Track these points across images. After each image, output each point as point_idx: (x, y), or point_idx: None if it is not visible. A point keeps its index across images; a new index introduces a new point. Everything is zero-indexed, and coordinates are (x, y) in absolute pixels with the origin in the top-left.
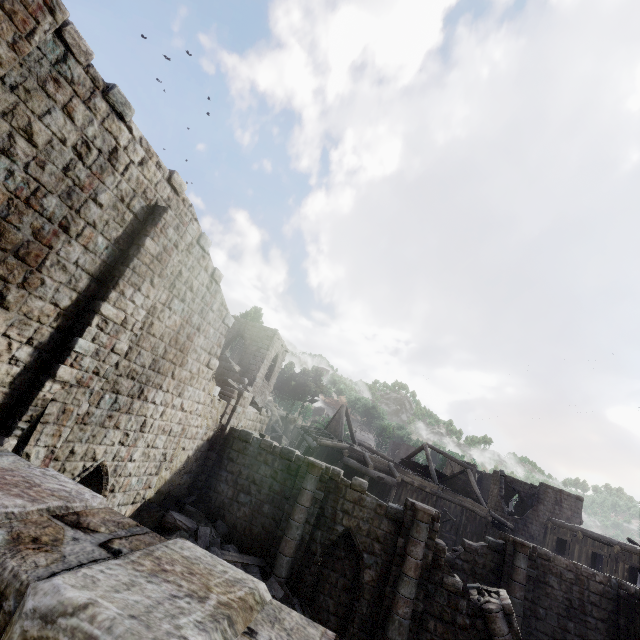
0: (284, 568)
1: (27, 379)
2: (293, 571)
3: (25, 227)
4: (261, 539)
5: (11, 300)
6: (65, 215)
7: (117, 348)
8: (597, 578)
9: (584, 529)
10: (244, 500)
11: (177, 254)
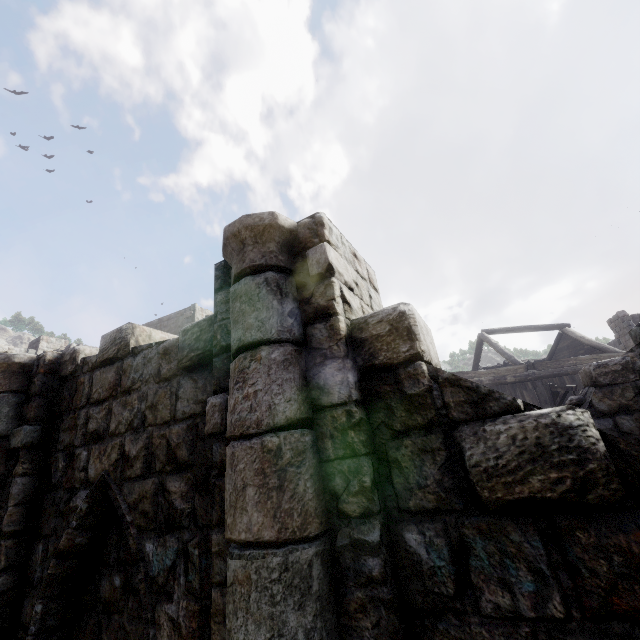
0: None
1: None
2: None
3: None
4: None
5: None
6: None
7: None
8: None
9: None
10: None
11: None
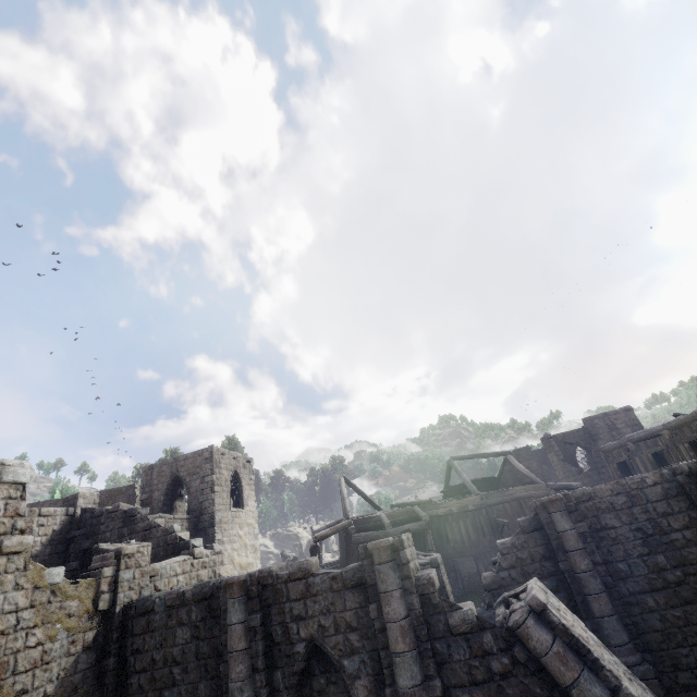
0: None
1: None
2: None
3: None
4: None
5: None
6: None
7: None
8: (649, 481)
9: (629, 436)
10: None
11: None
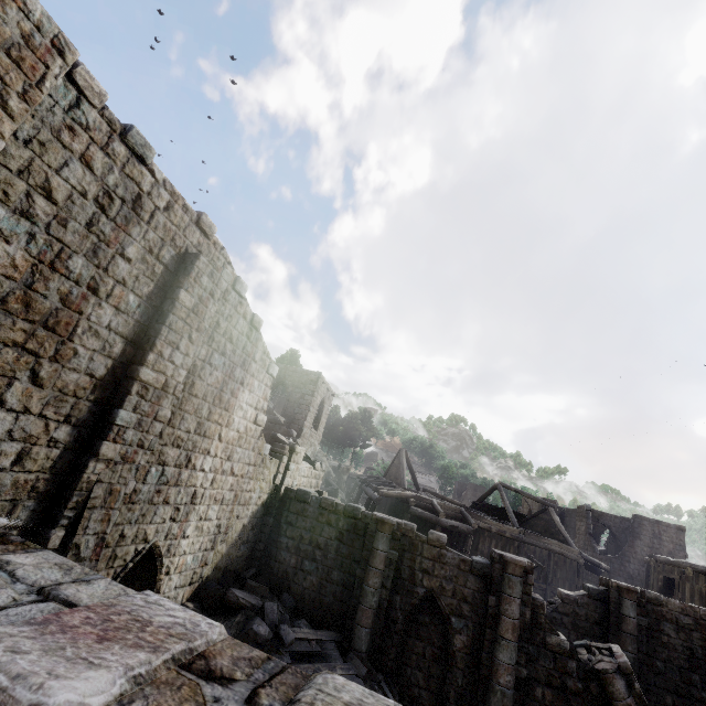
0: (363, 641)
1: (68, 461)
2: (374, 644)
3: (52, 294)
4: (333, 610)
5: (44, 376)
6: (93, 275)
7: (160, 415)
8: None
9: (693, 564)
10: (309, 568)
11: (214, 304)
